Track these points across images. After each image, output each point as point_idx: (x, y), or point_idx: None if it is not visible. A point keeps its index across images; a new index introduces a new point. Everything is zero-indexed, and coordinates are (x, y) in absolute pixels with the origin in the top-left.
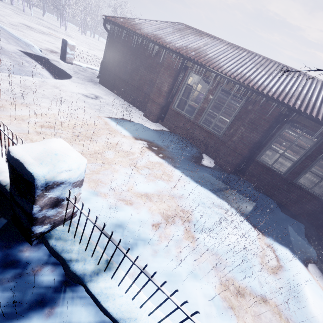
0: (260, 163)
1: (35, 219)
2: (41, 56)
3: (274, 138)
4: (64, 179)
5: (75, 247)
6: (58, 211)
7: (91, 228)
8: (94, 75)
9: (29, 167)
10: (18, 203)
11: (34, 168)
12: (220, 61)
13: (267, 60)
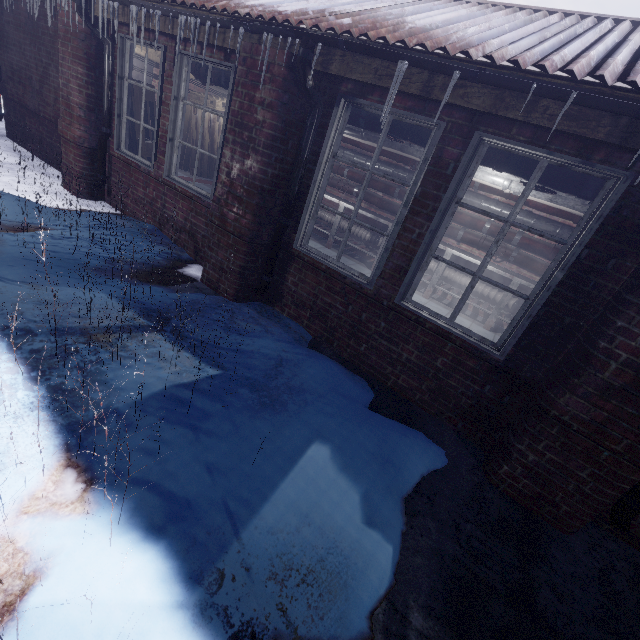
0: (306, 258)
1: None
2: None
3: (318, 167)
4: None
5: None
6: None
7: None
8: None
9: None
10: None
11: None
12: None
13: None
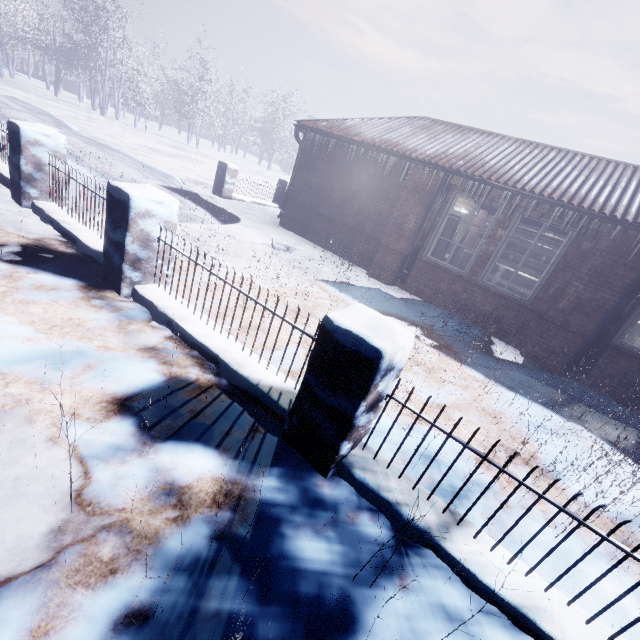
0: (622, 350)
1: (351, 428)
2: (189, 191)
3: None
4: (396, 363)
5: (392, 483)
6: (370, 418)
7: (390, 458)
8: (266, 213)
9: (370, 340)
10: (325, 402)
11: (377, 341)
12: (514, 170)
13: (600, 161)
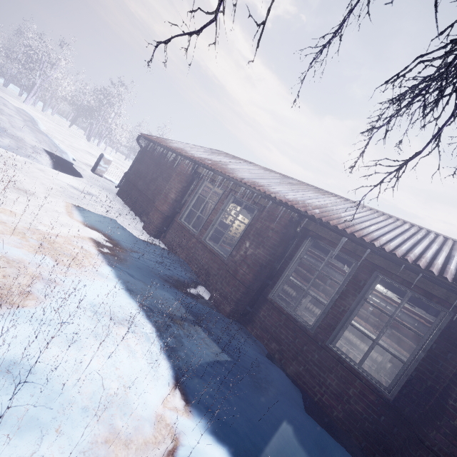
0: (275, 304)
1: None
2: (66, 160)
3: (292, 262)
4: None
5: None
6: None
7: None
8: None
9: None
10: None
11: None
12: (238, 171)
13: (303, 184)
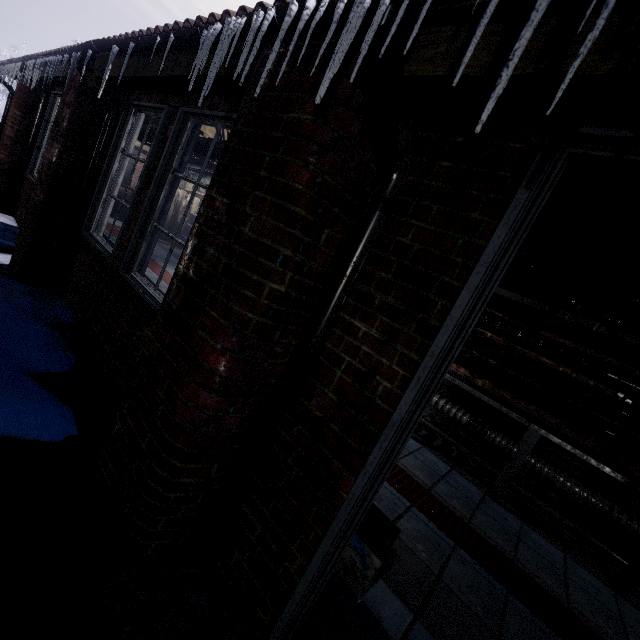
0: (86, 241)
1: None
2: None
3: (107, 159)
4: None
5: None
6: None
7: None
8: None
9: None
10: None
11: None
12: None
13: None
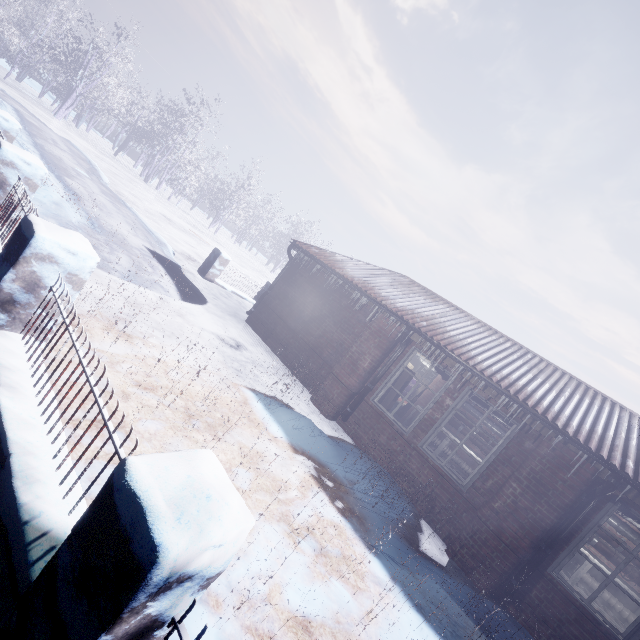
0: (558, 586)
1: None
2: (173, 262)
3: (587, 529)
4: (199, 568)
5: None
6: None
7: None
8: (241, 306)
9: (155, 524)
10: (59, 606)
11: (165, 530)
12: (470, 347)
13: (549, 365)
